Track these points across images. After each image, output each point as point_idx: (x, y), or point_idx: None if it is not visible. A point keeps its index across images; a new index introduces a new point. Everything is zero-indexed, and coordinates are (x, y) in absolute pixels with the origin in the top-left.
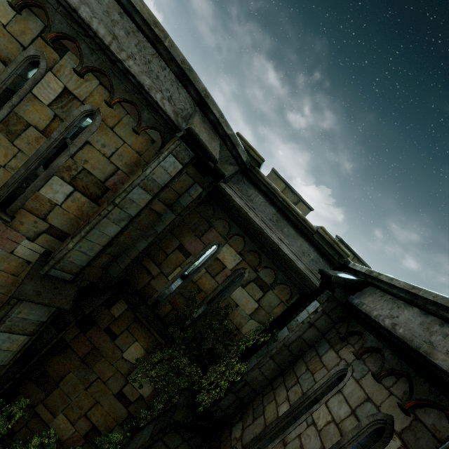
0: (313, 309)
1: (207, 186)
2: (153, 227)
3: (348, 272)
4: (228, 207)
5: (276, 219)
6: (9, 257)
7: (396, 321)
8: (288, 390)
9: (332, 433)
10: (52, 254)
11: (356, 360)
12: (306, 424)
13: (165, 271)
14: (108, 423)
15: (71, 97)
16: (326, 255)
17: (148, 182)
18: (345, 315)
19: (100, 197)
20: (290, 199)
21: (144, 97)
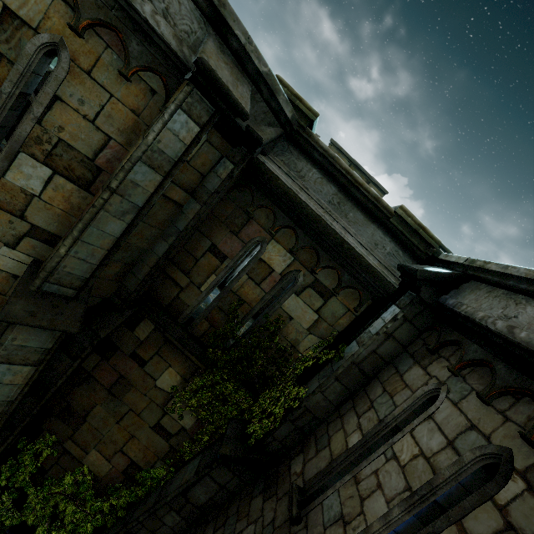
0: (390, 317)
1: (239, 161)
2: (173, 223)
3: (438, 266)
4: (271, 188)
5: (337, 202)
6: None
7: (513, 323)
8: (360, 417)
9: (421, 469)
10: (43, 264)
11: (453, 377)
12: (385, 458)
13: (196, 281)
14: (148, 458)
15: (17, 22)
16: (408, 246)
17: (153, 154)
18: (435, 321)
19: (92, 182)
20: None
21: (126, 14)
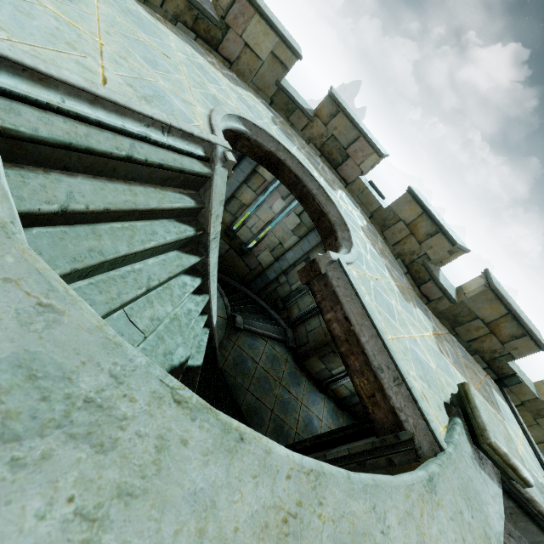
0: None
1: None
2: None
3: None
4: None
5: (510, 512)
6: None
7: None
8: None
9: None
10: None
11: None
12: None
13: None
14: None
15: None
16: None
17: None
18: None
19: None
20: (507, 331)
21: None
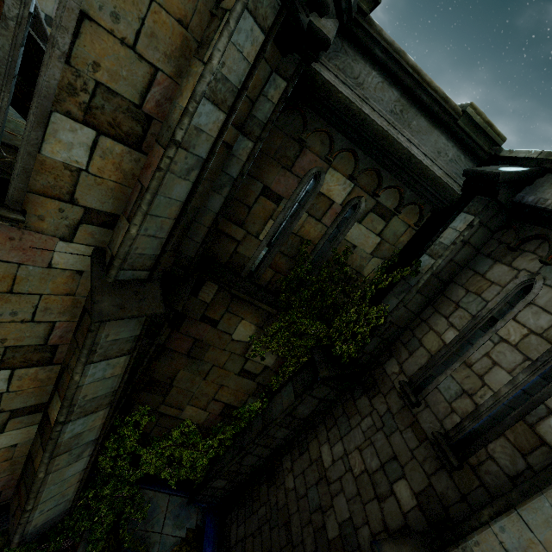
0: (463, 225)
1: (294, 75)
2: (224, 171)
3: (501, 164)
4: (329, 106)
5: (400, 110)
6: (49, 273)
7: None
8: (448, 317)
9: (536, 343)
10: (108, 251)
11: (545, 266)
12: (492, 343)
13: (252, 231)
14: (240, 398)
15: None
16: (472, 148)
17: (217, 85)
18: (507, 220)
19: (142, 138)
20: None
21: None
